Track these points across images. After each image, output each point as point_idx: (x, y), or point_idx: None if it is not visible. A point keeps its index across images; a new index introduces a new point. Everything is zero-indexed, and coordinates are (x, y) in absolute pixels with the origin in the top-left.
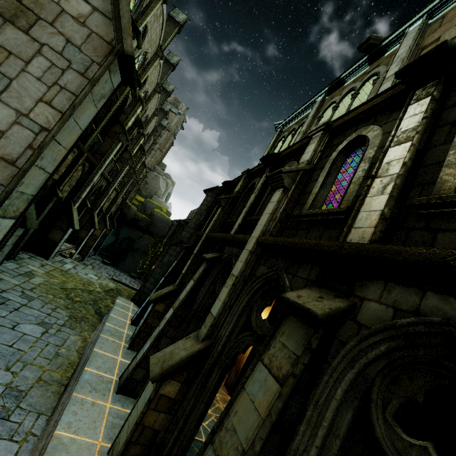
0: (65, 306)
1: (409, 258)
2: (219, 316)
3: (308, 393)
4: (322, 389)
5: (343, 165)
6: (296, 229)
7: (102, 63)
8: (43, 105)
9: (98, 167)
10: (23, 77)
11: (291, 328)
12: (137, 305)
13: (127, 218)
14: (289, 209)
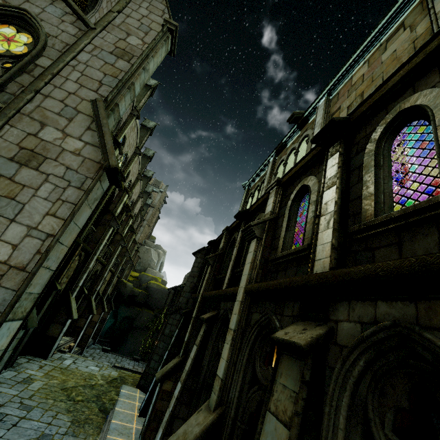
0: (67, 410)
1: (354, 276)
2: (226, 377)
3: (318, 432)
4: (327, 422)
5: (299, 209)
6: (275, 271)
7: (94, 177)
8: (49, 217)
9: (93, 254)
10: (33, 200)
11: (287, 366)
12: (144, 391)
13: (124, 296)
14: (266, 255)
